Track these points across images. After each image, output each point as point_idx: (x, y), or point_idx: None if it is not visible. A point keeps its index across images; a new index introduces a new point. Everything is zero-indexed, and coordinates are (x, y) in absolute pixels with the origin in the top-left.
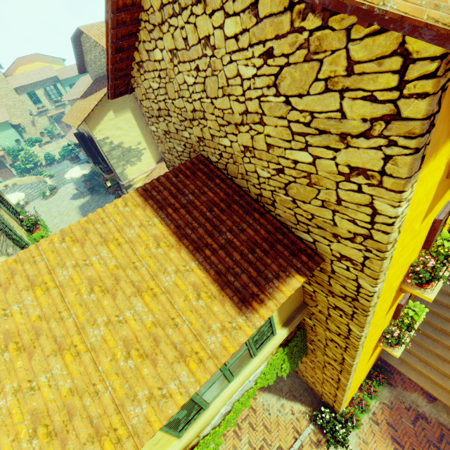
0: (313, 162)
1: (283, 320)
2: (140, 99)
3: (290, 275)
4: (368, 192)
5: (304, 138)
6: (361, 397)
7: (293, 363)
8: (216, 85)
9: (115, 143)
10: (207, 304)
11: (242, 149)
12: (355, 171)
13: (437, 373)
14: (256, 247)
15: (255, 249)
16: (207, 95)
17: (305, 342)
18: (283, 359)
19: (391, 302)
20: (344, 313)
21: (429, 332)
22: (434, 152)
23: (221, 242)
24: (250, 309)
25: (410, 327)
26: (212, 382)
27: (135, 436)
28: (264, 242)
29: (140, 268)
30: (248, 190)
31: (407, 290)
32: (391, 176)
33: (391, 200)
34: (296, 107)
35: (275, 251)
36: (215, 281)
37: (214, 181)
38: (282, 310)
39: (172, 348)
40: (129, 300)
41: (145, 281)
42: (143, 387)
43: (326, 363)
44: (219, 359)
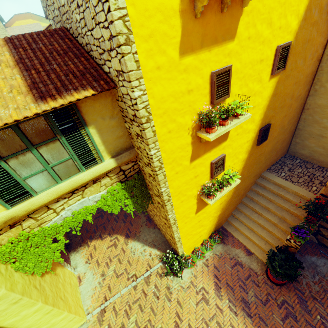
0: None
1: (112, 153)
2: None
3: (86, 90)
4: None
5: None
6: (199, 248)
7: (138, 205)
8: None
9: None
10: (14, 95)
11: (66, 0)
12: None
13: (257, 236)
14: (70, 73)
15: (69, 74)
16: None
17: (147, 189)
18: (124, 195)
19: (191, 147)
20: (140, 137)
21: (257, 209)
22: None
23: (47, 68)
24: (44, 101)
25: (221, 183)
26: (35, 172)
27: None
28: (79, 72)
29: None
30: (83, 44)
31: (200, 136)
32: None
33: None
34: None
35: (84, 77)
36: (28, 86)
37: (64, 40)
38: (106, 141)
39: None
40: None
41: None
42: None
43: (158, 204)
44: (3, 121)
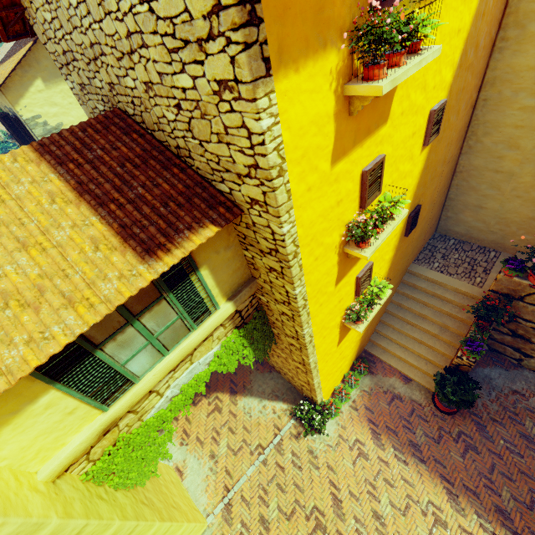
0: (195, 86)
1: (227, 294)
2: (44, 42)
3: (204, 226)
4: (237, 109)
5: (178, 55)
6: (342, 387)
7: (259, 351)
8: (95, 1)
9: (51, 125)
10: (106, 255)
11: (144, 88)
12: (222, 86)
13: (414, 355)
14: (170, 201)
15: (169, 202)
16: (94, 19)
17: (269, 327)
18: (242, 344)
19: (337, 268)
20: (277, 273)
21: (409, 318)
22: (290, 63)
23: (131, 197)
24: (155, 257)
25: (371, 302)
26: (136, 351)
27: (9, 374)
28: (181, 196)
29: (28, 224)
30: (168, 144)
31: (349, 252)
32: (242, 82)
33: (252, 112)
34: (159, 14)
35: (192, 204)
36: (118, 234)
37: (130, 136)
38: (221, 280)
39: (60, 297)
40: (12, 255)
41: (33, 237)
42: (21, 332)
43: (290, 346)
44: (113, 303)
